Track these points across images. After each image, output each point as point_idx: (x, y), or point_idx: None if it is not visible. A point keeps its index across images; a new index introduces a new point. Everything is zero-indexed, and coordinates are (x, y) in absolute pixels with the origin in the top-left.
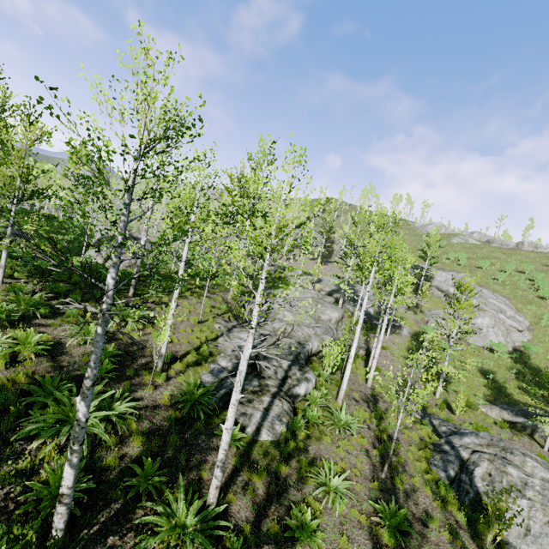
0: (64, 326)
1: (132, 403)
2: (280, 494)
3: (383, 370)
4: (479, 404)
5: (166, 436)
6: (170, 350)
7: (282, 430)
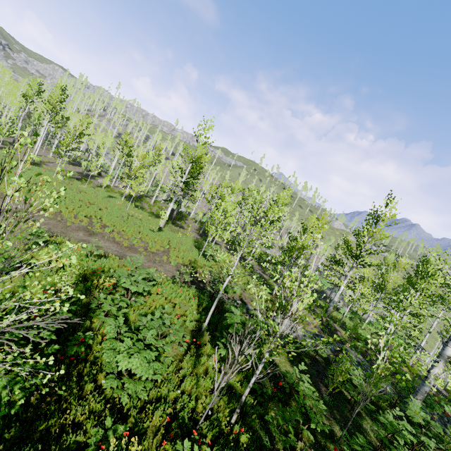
0: None
1: None
2: None
3: None
4: None
5: None
6: None
7: None
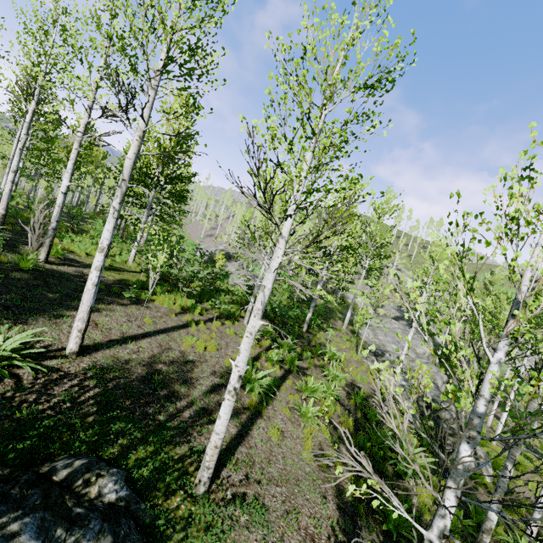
0: (312, 368)
1: (422, 448)
2: (537, 532)
3: None
4: None
5: (443, 476)
6: (371, 390)
7: (492, 472)
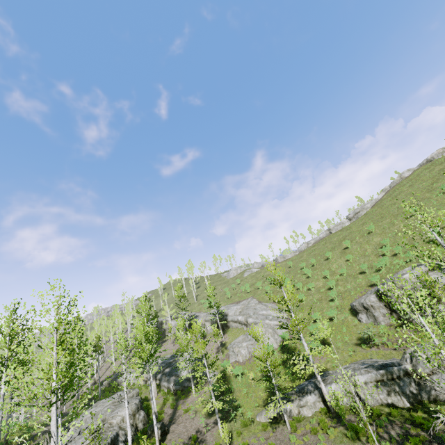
0: None
1: None
2: None
3: (173, 441)
4: (256, 415)
5: None
6: None
7: None
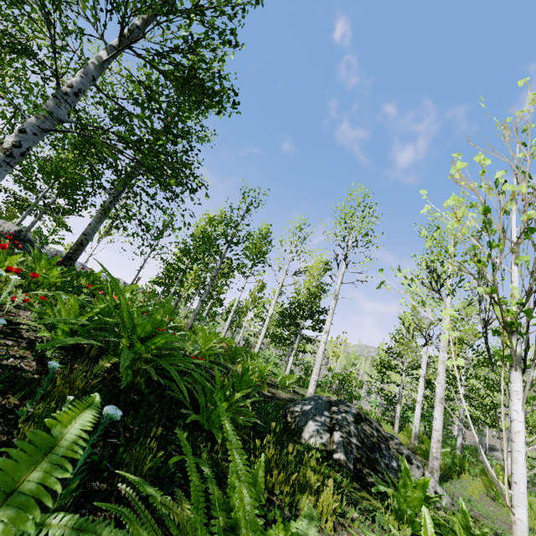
0: None
1: None
2: None
3: None
4: None
5: None
6: None
7: None
